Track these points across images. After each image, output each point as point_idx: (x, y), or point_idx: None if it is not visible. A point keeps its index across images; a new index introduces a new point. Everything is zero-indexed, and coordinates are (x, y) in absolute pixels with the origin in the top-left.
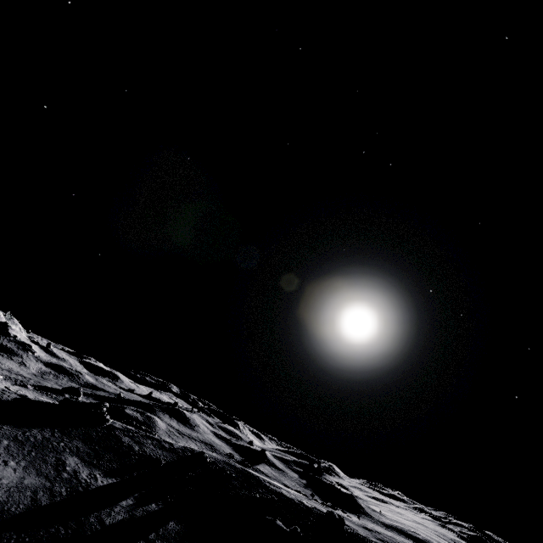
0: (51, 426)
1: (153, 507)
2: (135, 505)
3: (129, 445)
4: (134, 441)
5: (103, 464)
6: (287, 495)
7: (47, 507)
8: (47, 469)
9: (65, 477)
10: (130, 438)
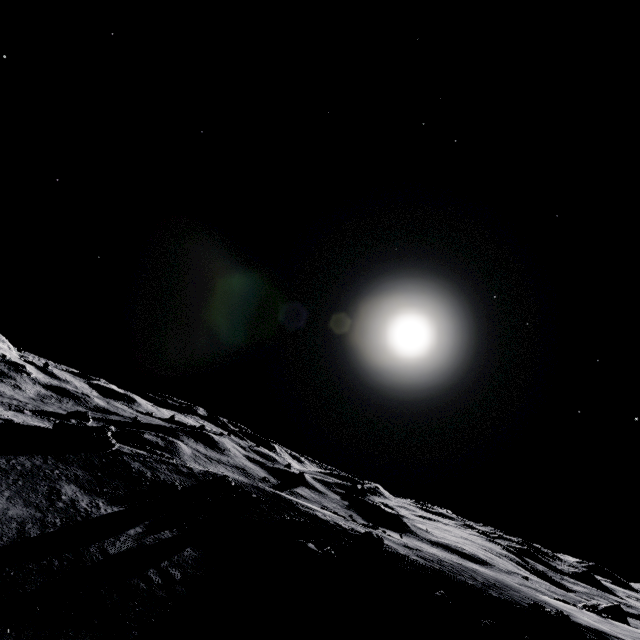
0: (43, 452)
1: (166, 535)
2: (145, 533)
3: (139, 471)
4: (145, 467)
5: (108, 492)
6: (321, 518)
7: (37, 539)
8: (37, 499)
9: (60, 506)
10: (140, 463)
